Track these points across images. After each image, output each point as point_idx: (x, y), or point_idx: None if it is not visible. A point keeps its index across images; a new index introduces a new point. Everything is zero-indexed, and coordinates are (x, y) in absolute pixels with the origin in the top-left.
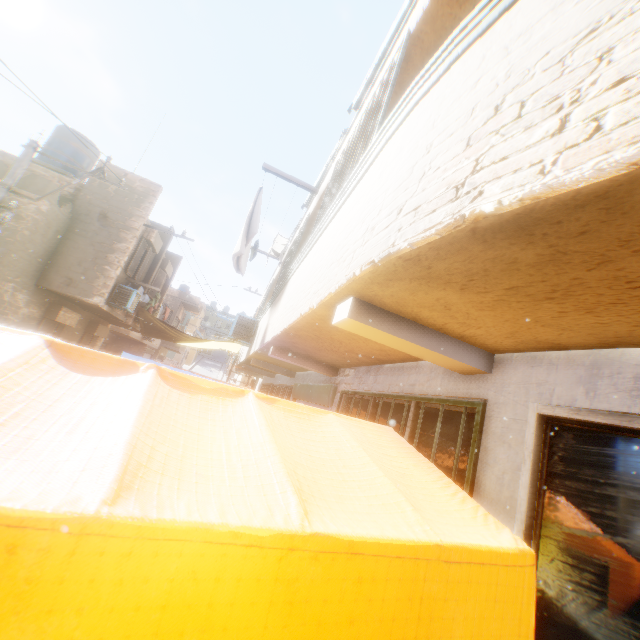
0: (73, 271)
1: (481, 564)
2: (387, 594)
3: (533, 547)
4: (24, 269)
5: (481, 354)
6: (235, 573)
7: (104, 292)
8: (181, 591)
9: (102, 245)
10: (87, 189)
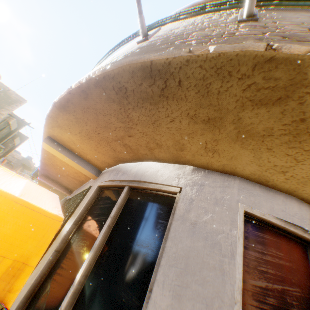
0: None
1: (33, 210)
2: None
3: (76, 228)
4: None
5: (96, 170)
6: None
7: None
8: None
9: None
10: None
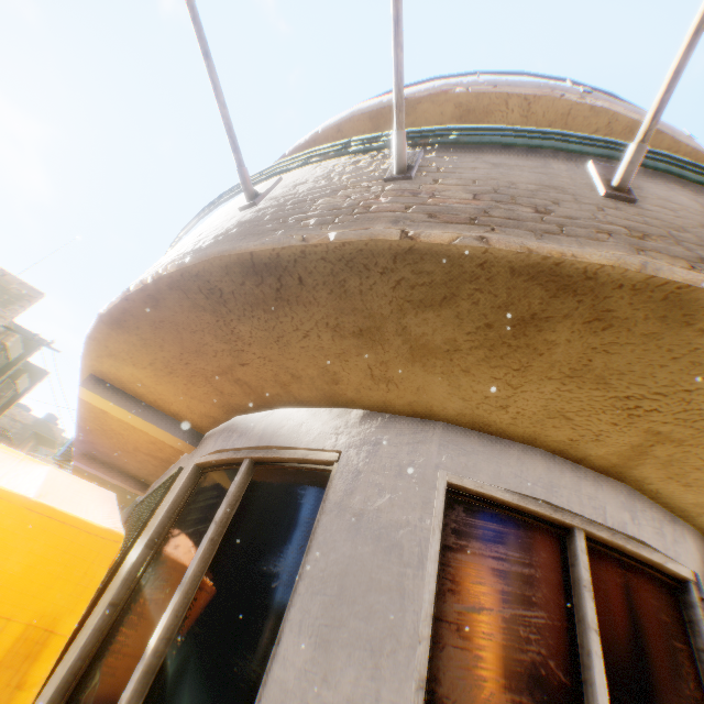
0: None
1: (64, 523)
2: None
3: (151, 555)
4: None
5: (193, 433)
6: None
7: None
8: None
9: None
10: None
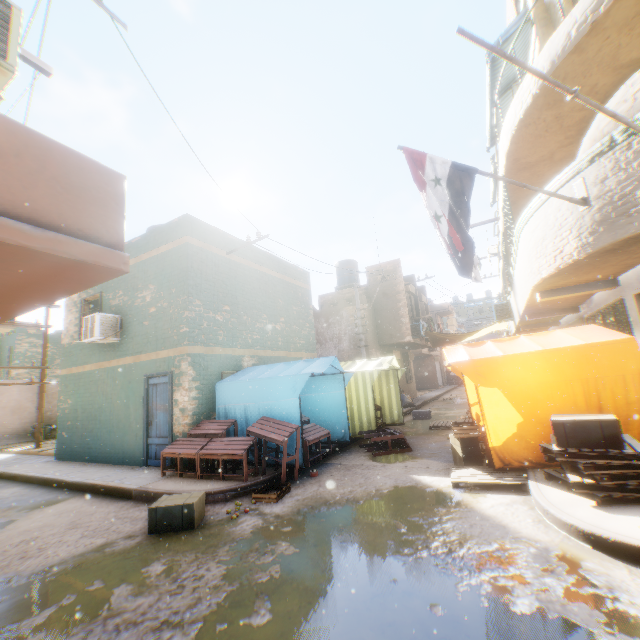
0: (389, 330)
1: (605, 345)
2: (572, 356)
3: None
4: (373, 340)
5: (608, 281)
6: (531, 358)
7: (408, 333)
8: (523, 362)
9: (392, 309)
10: (369, 286)
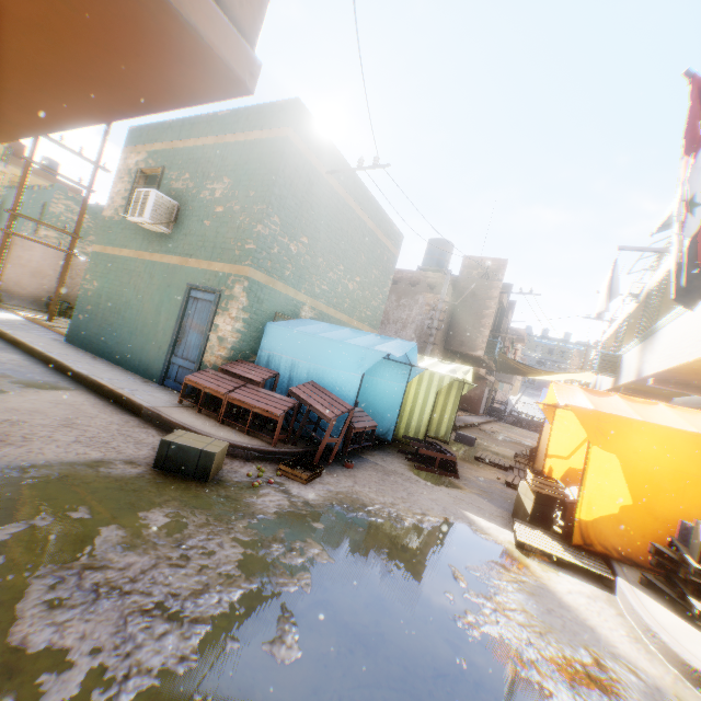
0: (461, 336)
1: None
2: None
3: None
4: (440, 341)
5: None
6: (678, 438)
7: (483, 347)
8: (664, 438)
9: (475, 314)
10: (459, 279)
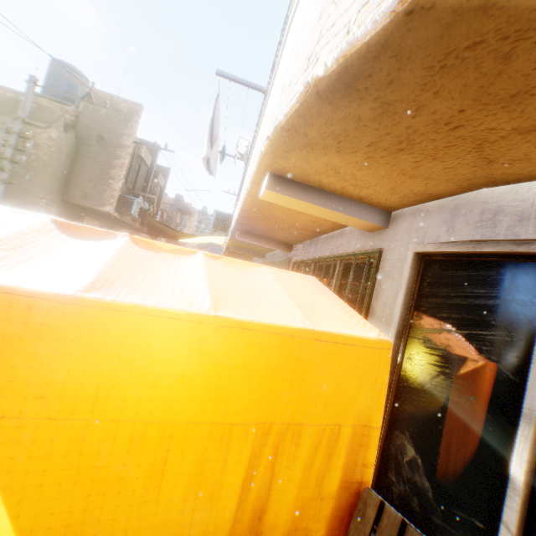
0: (86, 187)
1: (345, 345)
2: (270, 355)
3: (402, 345)
4: (50, 188)
5: (380, 213)
6: (163, 333)
7: (112, 202)
8: (131, 339)
9: (104, 163)
10: (84, 115)
